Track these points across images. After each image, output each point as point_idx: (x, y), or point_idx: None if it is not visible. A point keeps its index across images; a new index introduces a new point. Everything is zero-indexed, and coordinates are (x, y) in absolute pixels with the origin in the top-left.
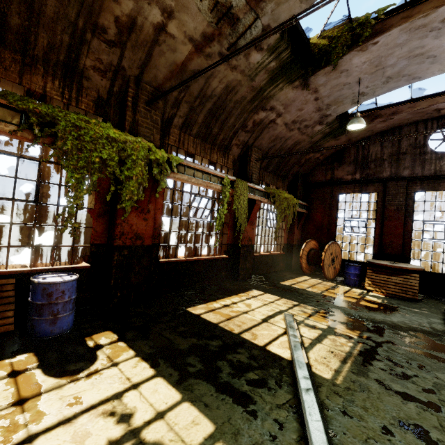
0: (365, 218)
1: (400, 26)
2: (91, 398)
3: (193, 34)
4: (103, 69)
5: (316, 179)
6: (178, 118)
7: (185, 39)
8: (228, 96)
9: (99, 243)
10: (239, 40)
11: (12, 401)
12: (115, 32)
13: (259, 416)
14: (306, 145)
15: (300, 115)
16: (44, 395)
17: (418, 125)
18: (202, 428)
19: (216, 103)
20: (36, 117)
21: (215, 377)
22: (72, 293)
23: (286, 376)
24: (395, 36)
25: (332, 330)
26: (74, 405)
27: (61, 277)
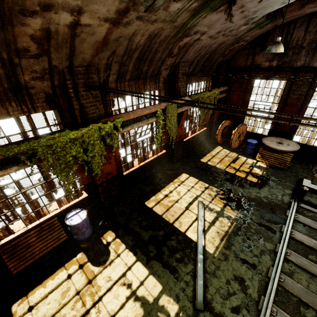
0: (271, 102)
1: None
2: (114, 277)
3: (107, 15)
4: (40, 75)
5: (238, 63)
6: (112, 76)
7: (101, 21)
8: (152, 41)
9: (88, 183)
10: (156, 1)
11: (87, 282)
12: (36, 46)
13: (179, 279)
14: (230, 41)
15: (225, 26)
16: (97, 277)
17: None
18: (158, 288)
19: (142, 50)
20: (23, 155)
21: (161, 259)
22: (87, 221)
23: (192, 254)
24: None
25: (222, 212)
26: (109, 281)
27: (78, 215)
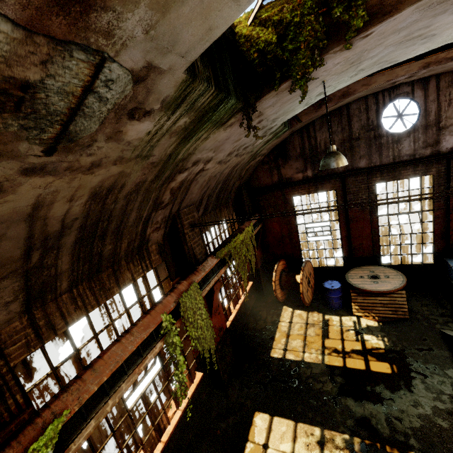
0: (328, 221)
1: (419, 2)
2: None
3: None
4: None
5: (261, 182)
6: (3, 309)
7: None
8: (106, 200)
9: None
10: (72, 124)
11: None
12: None
13: None
14: (246, 160)
15: (238, 144)
16: None
17: (367, 100)
18: None
19: (85, 224)
20: None
21: None
22: None
23: None
24: (402, 18)
25: None
26: None
27: None
